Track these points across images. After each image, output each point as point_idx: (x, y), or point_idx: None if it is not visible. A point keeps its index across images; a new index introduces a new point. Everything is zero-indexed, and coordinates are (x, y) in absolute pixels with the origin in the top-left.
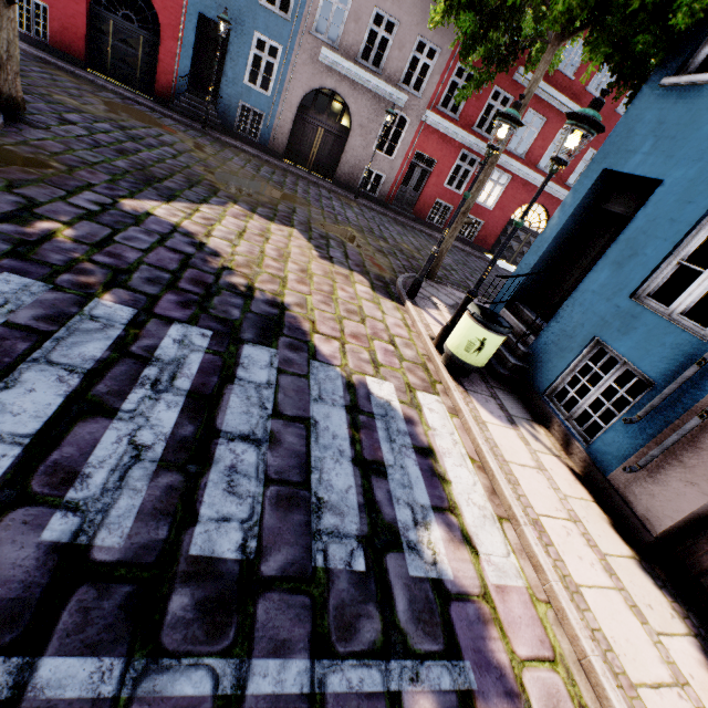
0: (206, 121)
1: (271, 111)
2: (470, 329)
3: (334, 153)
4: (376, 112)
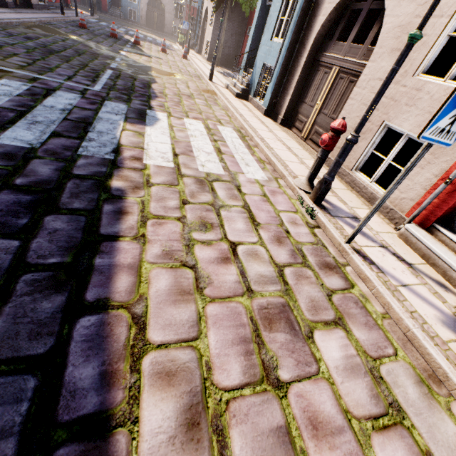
0: (120, 16)
1: (139, 9)
2: (179, 36)
3: (162, 22)
4: (172, 4)
